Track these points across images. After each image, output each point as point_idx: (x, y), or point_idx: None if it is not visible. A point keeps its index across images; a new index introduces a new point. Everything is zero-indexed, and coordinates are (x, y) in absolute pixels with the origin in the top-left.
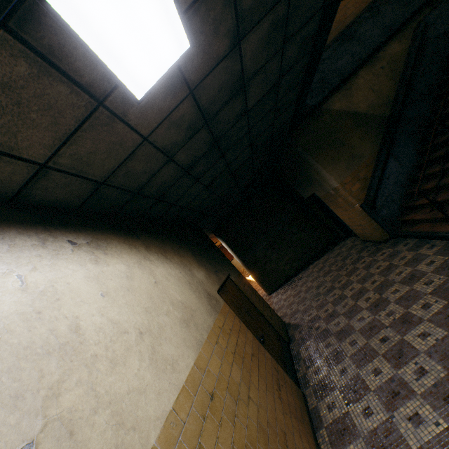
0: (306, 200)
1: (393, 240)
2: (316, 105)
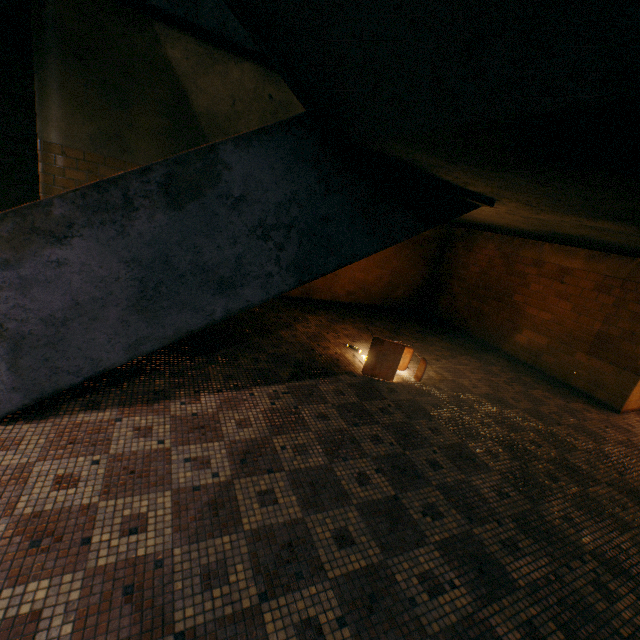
0: None
1: None
2: (146, 4)
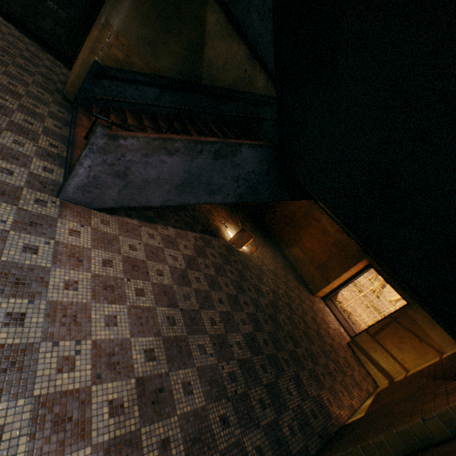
0: (104, 2)
1: (68, 105)
2: None
